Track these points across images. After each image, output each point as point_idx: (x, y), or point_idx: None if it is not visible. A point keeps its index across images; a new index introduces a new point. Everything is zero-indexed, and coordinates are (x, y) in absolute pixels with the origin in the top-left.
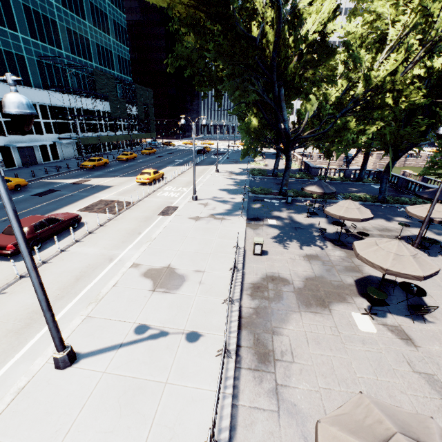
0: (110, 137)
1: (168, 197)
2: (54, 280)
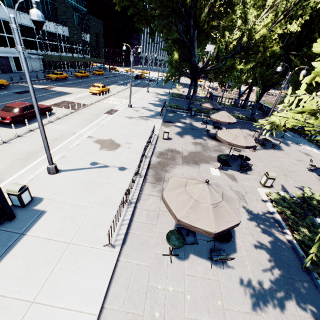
0: (68, 57)
1: (112, 104)
2: (39, 139)
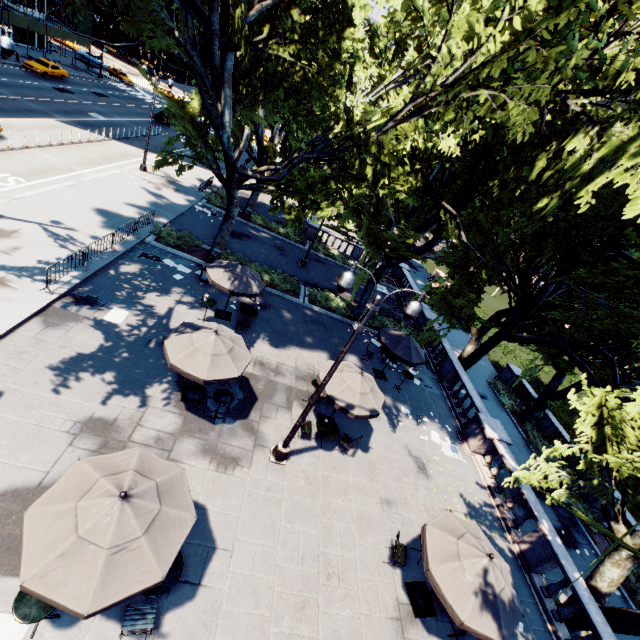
0: None
1: None
2: None
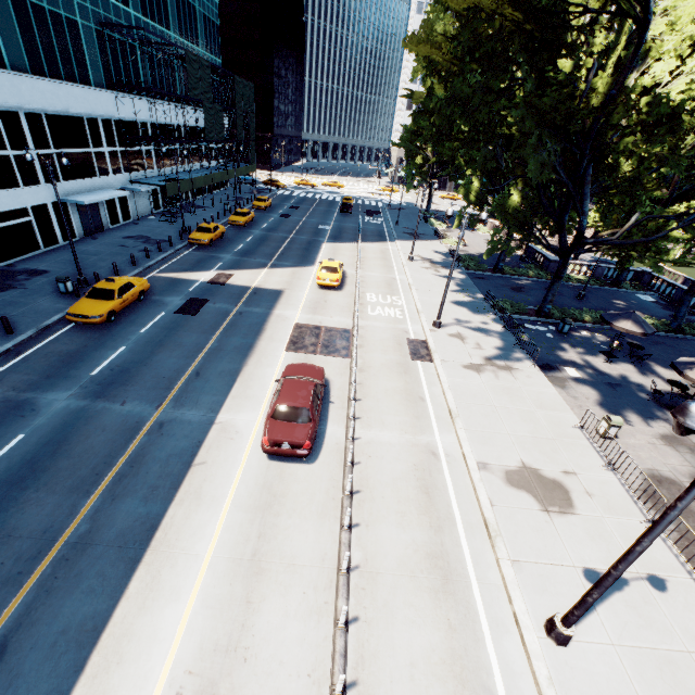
0: (204, 177)
1: (391, 319)
2: (397, 496)
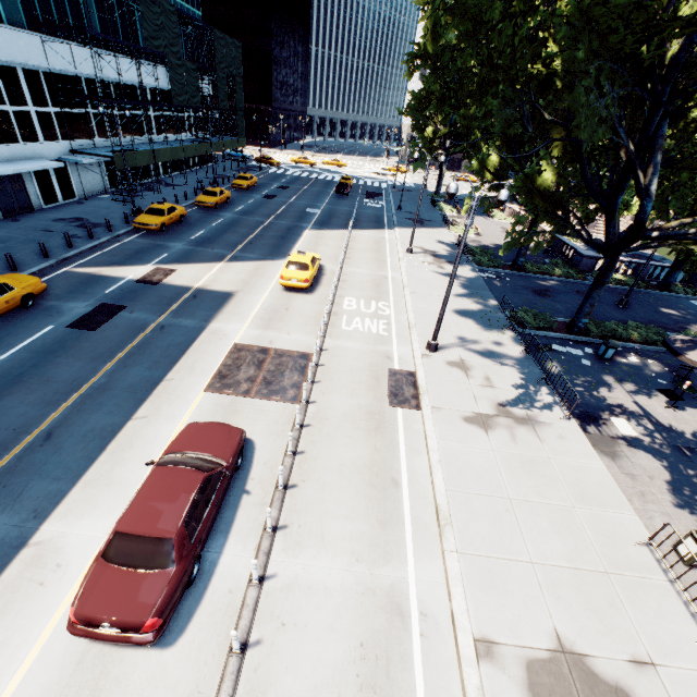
0: (172, 149)
1: (371, 337)
2: None
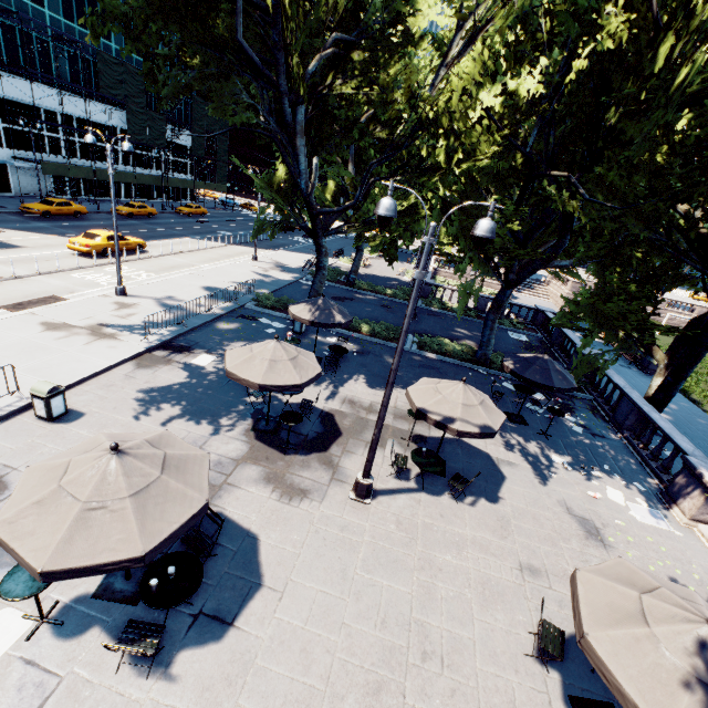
0: (120, 173)
1: (85, 283)
2: None
